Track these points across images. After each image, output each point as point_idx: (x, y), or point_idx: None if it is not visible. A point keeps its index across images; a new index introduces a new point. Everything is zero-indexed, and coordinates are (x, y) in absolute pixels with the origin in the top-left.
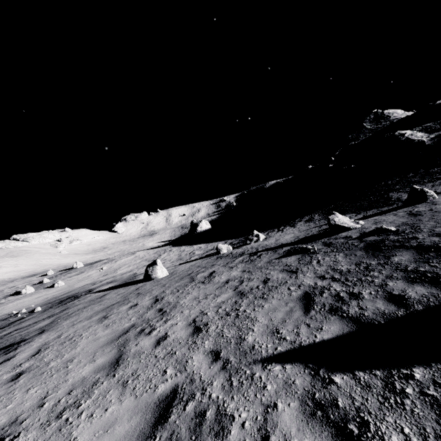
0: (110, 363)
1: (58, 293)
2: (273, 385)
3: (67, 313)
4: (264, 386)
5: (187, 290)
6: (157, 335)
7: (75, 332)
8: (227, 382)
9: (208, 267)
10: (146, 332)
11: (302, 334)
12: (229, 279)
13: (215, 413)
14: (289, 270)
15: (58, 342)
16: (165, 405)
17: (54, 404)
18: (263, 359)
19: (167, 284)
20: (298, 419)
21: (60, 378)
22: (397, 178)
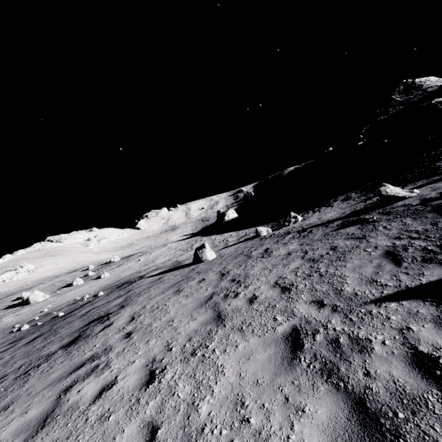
0: (213, 319)
1: (109, 281)
2: (396, 316)
3: (134, 293)
4: (388, 318)
5: (250, 264)
6: (245, 296)
7: (157, 303)
8: (345, 319)
9: (257, 246)
10: (231, 296)
11: (404, 280)
12: (289, 252)
13: (348, 339)
14: (355, 237)
15: (147, 311)
16: (292, 339)
17: (181, 348)
18: (373, 300)
19: (223, 263)
20: (439, 334)
21: (171, 332)
22: (441, 148)
